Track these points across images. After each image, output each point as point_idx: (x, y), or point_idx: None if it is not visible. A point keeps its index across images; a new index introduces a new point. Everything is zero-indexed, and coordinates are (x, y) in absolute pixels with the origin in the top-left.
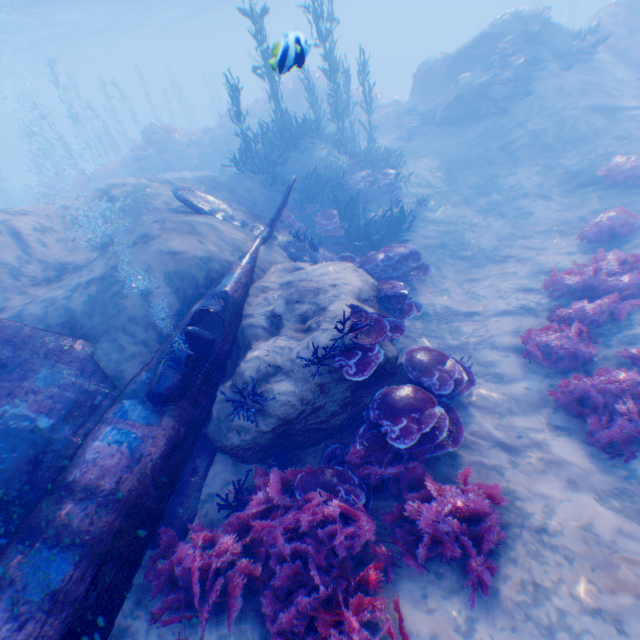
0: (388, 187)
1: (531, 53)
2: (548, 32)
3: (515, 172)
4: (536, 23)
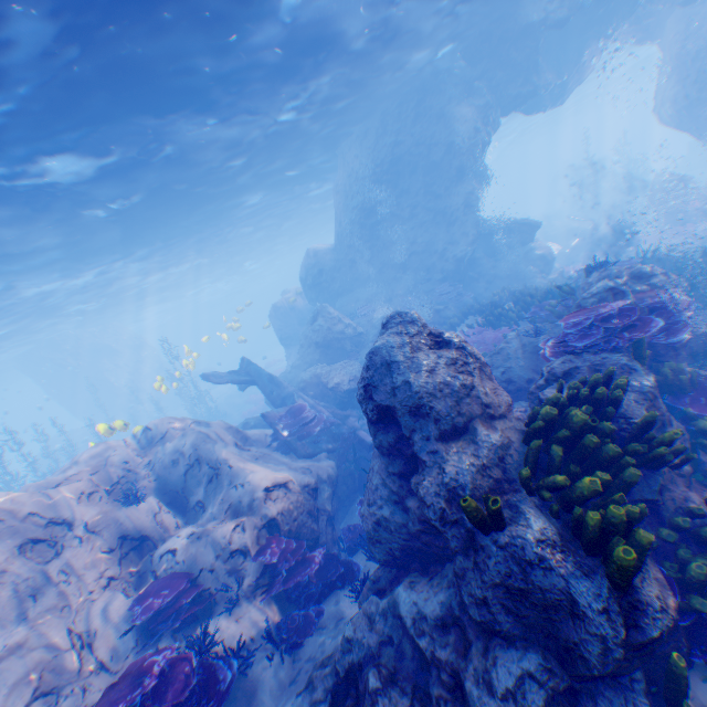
0: None
1: None
2: None
3: None
4: None
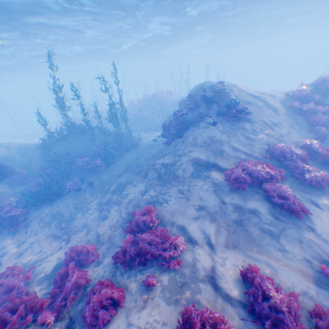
0: (93, 168)
1: (204, 109)
2: (221, 97)
3: (137, 185)
4: (211, 92)
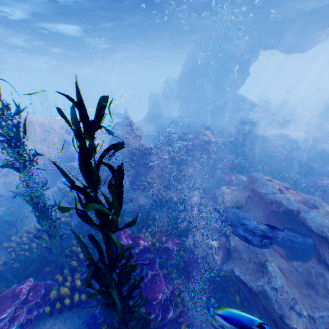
0: None
1: None
2: None
3: None
4: None
